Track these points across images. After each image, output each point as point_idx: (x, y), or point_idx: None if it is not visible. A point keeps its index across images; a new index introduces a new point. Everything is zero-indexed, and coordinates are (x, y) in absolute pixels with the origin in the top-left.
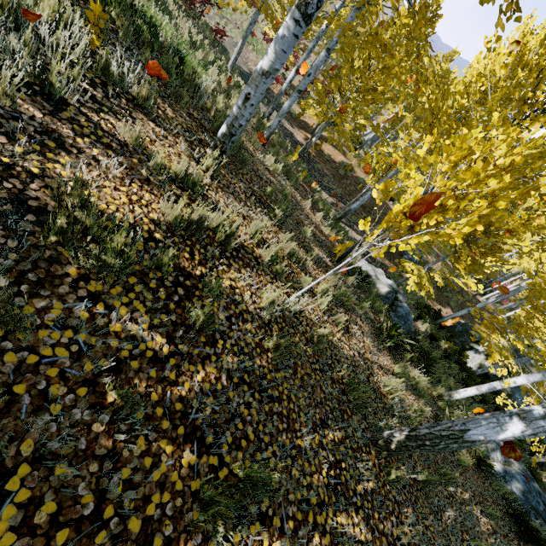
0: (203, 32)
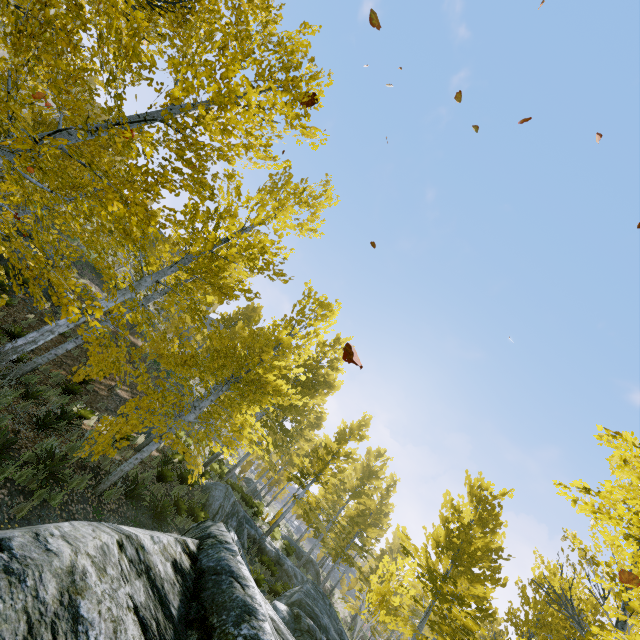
0: None
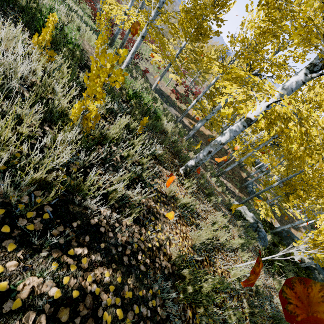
0: (137, 71)
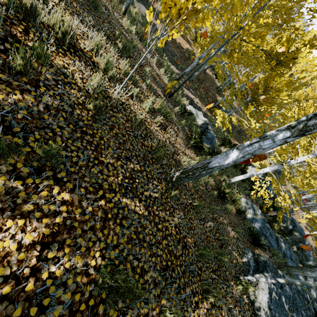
0: None
